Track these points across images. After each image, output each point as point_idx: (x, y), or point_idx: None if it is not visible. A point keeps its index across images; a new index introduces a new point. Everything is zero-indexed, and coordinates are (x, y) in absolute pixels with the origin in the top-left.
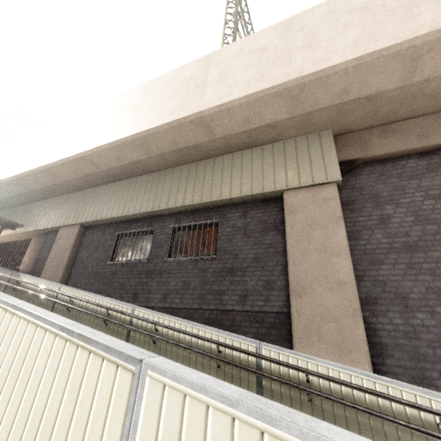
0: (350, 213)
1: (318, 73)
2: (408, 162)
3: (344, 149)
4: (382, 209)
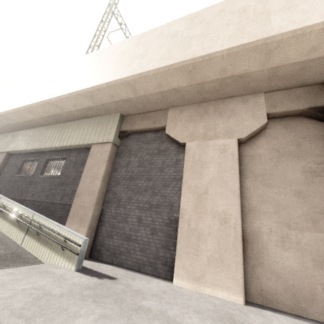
0: (118, 159)
1: (93, 87)
2: (149, 135)
3: (125, 124)
4: (130, 158)
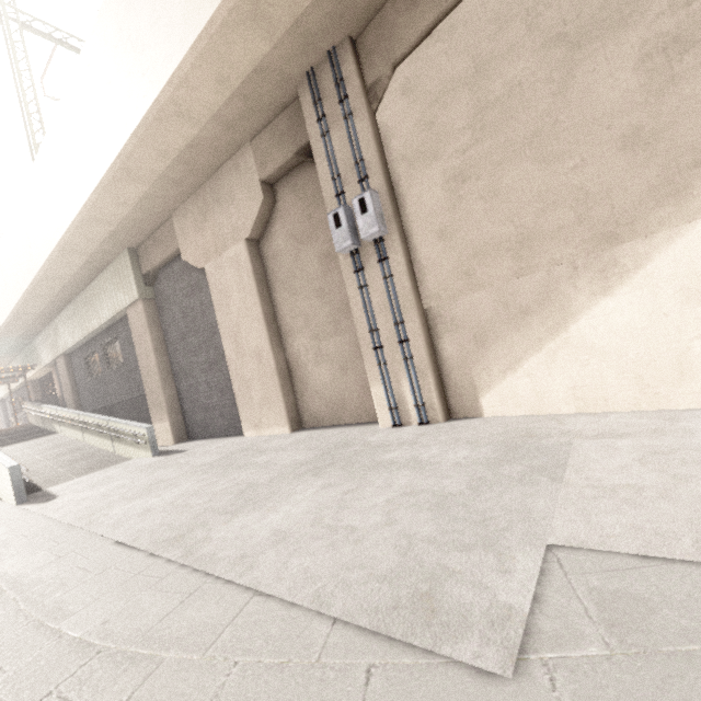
0: (163, 316)
1: (60, 243)
2: (174, 266)
3: (143, 262)
4: (171, 310)
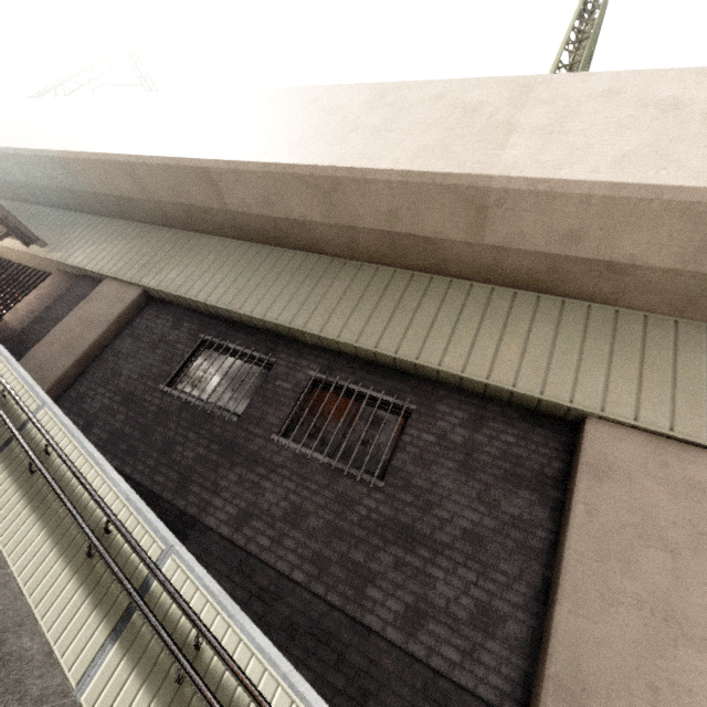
0: None
1: None
2: None
3: None
4: None
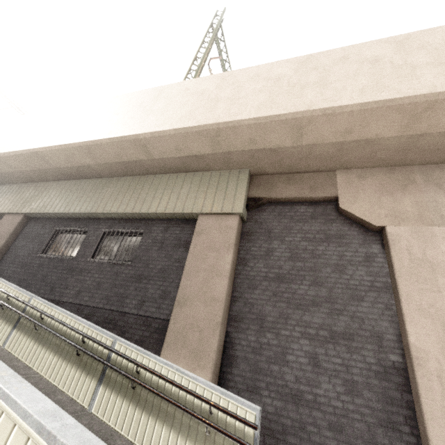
0: (247, 243)
1: (228, 123)
2: (300, 208)
3: (256, 187)
4: (270, 243)
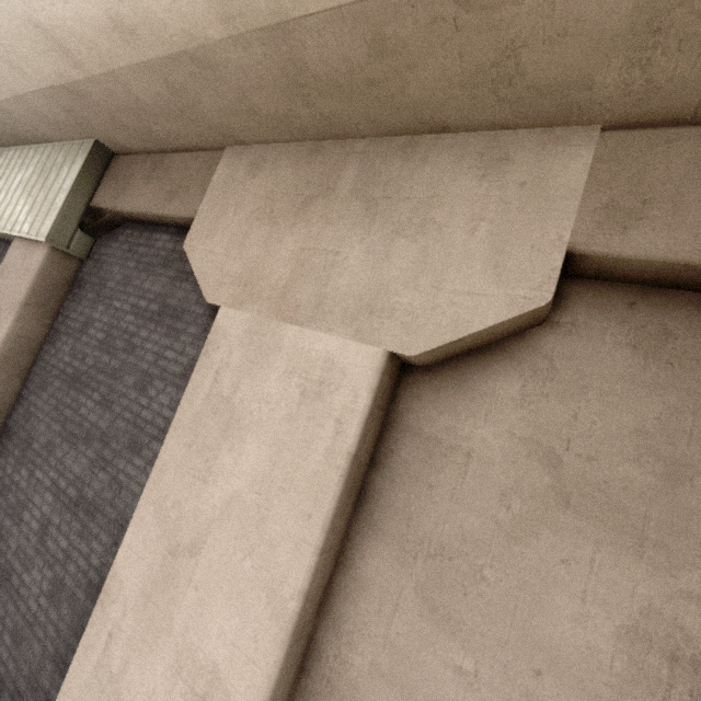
0: (72, 302)
1: None
2: (161, 239)
3: (108, 184)
4: (95, 308)
